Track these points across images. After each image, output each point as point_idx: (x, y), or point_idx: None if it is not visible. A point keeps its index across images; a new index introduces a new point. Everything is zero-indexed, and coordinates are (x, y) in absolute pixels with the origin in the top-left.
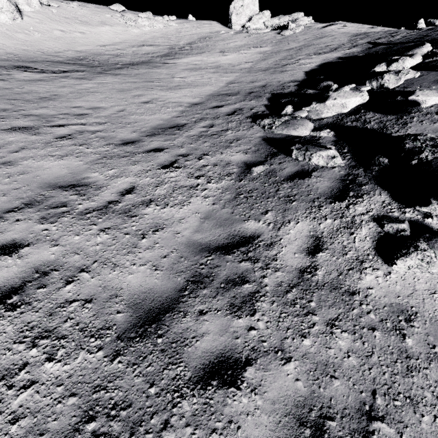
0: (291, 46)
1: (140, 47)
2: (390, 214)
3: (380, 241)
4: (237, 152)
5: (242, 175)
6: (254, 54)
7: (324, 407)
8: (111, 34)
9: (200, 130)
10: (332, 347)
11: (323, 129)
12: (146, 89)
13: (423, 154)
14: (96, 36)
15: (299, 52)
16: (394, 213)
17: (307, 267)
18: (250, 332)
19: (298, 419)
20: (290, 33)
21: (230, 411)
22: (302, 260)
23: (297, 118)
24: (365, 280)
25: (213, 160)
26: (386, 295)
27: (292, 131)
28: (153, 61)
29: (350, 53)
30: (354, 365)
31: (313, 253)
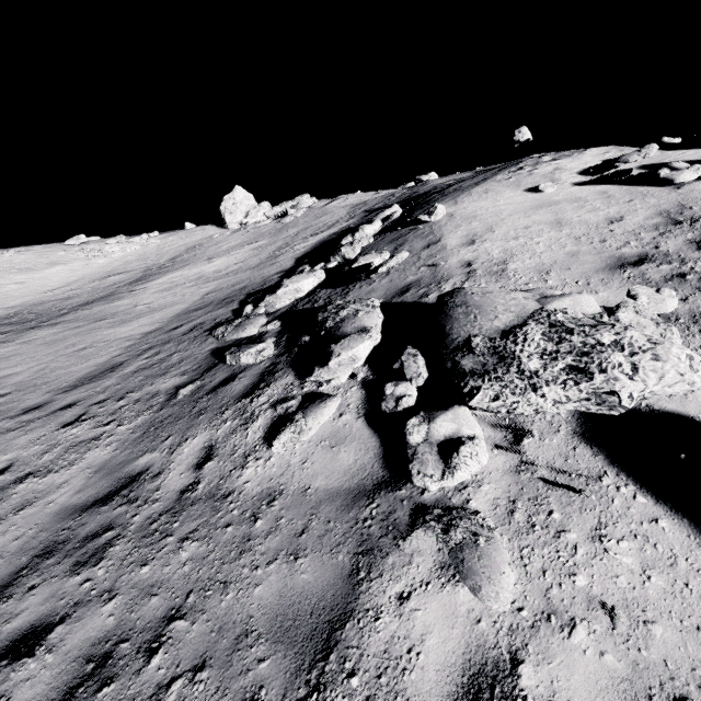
0: (289, 233)
1: (104, 279)
2: (289, 394)
3: (271, 427)
4: (172, 378)
5: (166, 403)
6: (247, 252)
7: (126, 631)
8: (64, 274)
9: (140, 363)
10: (172, 563)
11: (271, 322)
12: (89, 332)
13: (327, 323)
14: (42, 282)
15: (295, 238)
16: (293, 392)
17: (190, 484)
18: (83, 586)
19: (87, 657)
20: (291, 219)
21: (7, 686)
22: (187, 479)
23: (250, 317)
24: (244, 476)
25: (137, 396)
26: (260, 483)
27: (241, 334)
28: (117, 293)
29: (347, 226)
30: (184, 573)
31: (201, 466)
